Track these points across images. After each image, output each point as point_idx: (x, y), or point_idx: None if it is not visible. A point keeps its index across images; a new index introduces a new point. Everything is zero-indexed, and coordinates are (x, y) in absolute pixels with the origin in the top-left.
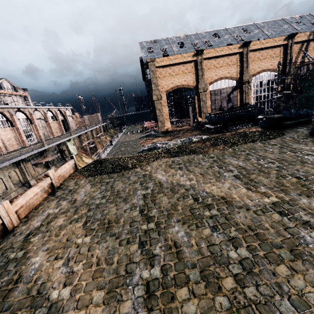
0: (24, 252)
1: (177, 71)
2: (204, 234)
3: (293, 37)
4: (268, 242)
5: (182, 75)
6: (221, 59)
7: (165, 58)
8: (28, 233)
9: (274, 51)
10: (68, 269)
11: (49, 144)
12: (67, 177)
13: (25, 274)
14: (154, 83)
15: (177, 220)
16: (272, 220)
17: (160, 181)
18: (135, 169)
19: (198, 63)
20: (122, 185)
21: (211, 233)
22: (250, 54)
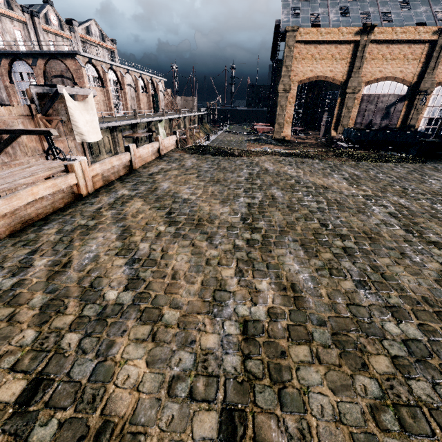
0: (153, 180)
1: (325, 53)
2: (297, 196)
3: None
4: (344, 206)
5: (329, 61)
6: (398, 46)
7: (314, 29)
8: (151, 173)
9: None
10: (191, 191)
11: (141, 118)
12: (170, 151)
13: (160, 188)
14: (286, 65)
15: (277, 188)
16: (356, 200)
17: (267, 168)
18: (242, 157)
19: (361, 46)
20: (228, 164)
21: (303, 197)
22: None
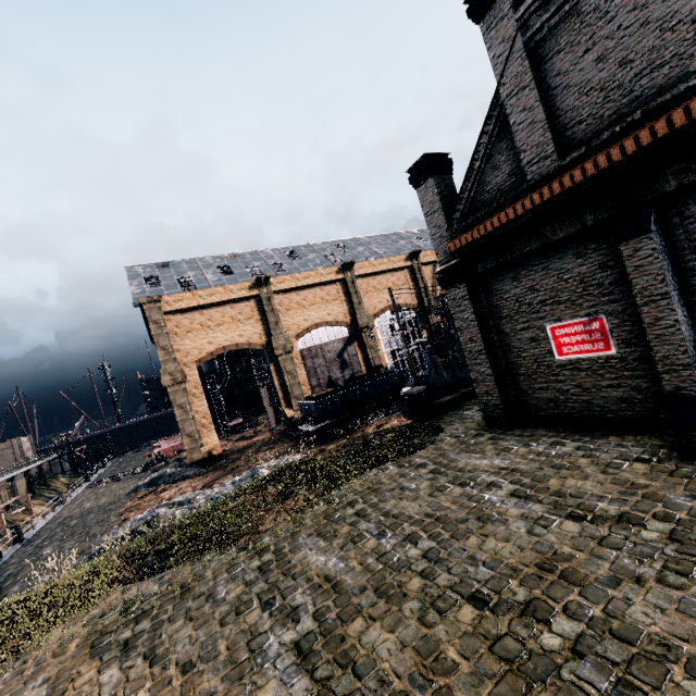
0: None
1: (220, 318)
2: None
3: (417, 256)
4: None
5: (232, 325)
6: (309, 291)
7: (187, 294)
8: None
9: (398, 277)
10: None
11: None
12: None
13: None
14: (162, 346)
15: None
16: None
17: None
18: None
19: (264, 300)
20: None
21: None
22: (359, 282)
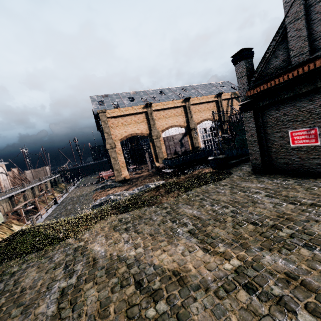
0: None
1: (130, 121)
2: None
3: (220, 95)
4: None
5: (134, 124)
6: (168, 110)
7: (116, 109)
8: None
9: (210, 105)
10: None
11: None
12: None
13: None
14: (106, 132)
15: None
16: (239, 306)
17: (95, 257)
18: (67, 240)
19: (149, 113)
20: (34, 275)
21: None
22: (192, 107)
